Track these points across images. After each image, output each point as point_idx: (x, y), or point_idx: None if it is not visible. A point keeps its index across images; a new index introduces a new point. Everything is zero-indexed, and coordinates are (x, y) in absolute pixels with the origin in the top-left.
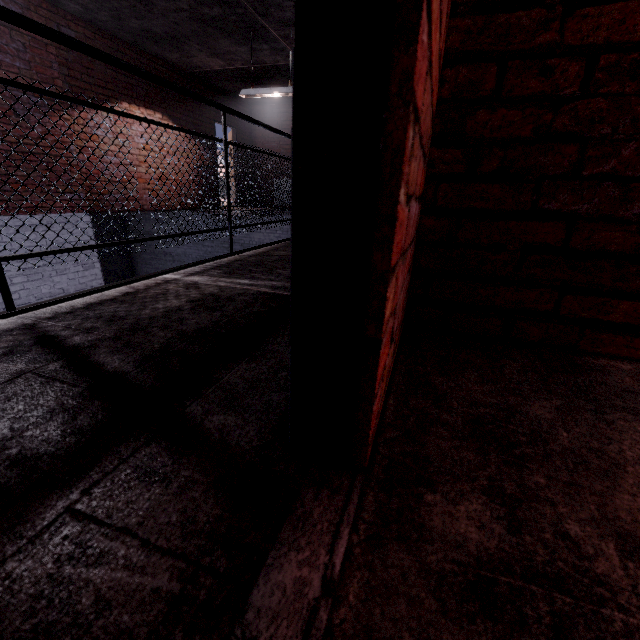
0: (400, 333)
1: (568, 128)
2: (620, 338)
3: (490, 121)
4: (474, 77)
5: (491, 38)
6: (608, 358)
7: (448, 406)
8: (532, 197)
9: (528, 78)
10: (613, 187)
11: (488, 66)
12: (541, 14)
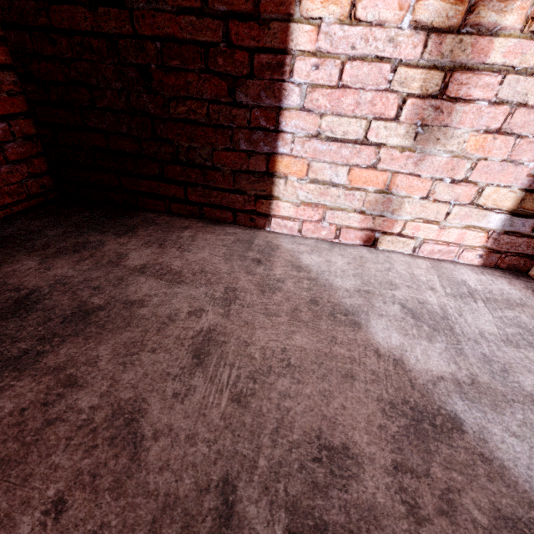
0: (37, 199)
1: (80, 78)
2: (154, 201)
3: (42, 69)
4: (22, 39)
5: (19, 15)
6: (152, 212)
7: (4, 231)
8: (83, 118)
9: (48, 44)
10: (114, 115)
11: (25, 33)
12: (36, 4)
